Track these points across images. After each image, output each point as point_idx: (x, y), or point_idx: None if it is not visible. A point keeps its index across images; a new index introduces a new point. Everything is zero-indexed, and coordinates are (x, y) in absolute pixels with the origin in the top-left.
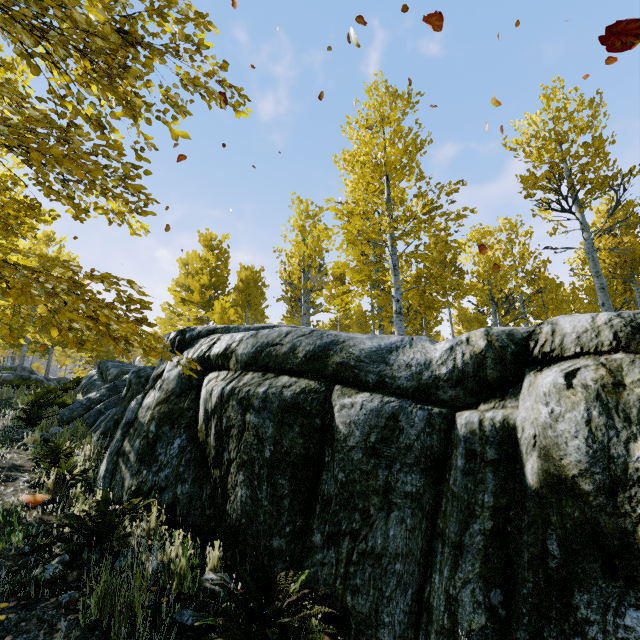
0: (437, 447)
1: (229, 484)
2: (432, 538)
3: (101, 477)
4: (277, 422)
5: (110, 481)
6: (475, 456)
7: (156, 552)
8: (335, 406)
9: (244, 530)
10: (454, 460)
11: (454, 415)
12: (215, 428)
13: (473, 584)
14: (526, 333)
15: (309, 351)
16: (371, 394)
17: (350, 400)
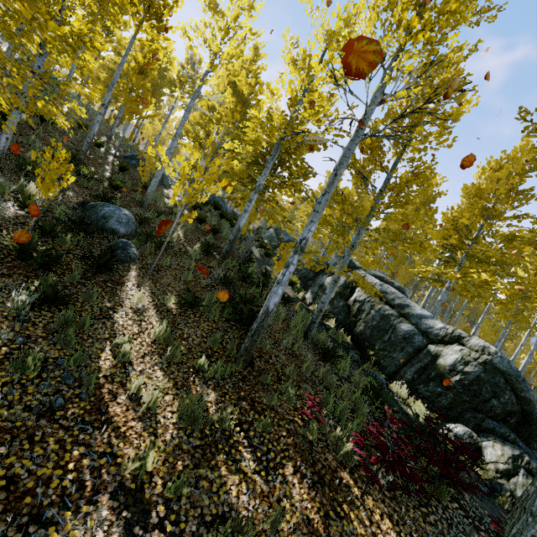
0: (421, 346)
1: (357, 324)
2: (408, 362)
3: (310, 298)
4: (380, 317)
5: (313, 301)
6: (429, 352)
7: (343, 330)
8: (400, 323)
9: (358, 336)
10: (423, 351)
11: (430, 342)
12: (358, 307)
13: (412, 372)
14: (464, 335)
15: (399, 303)
16: (411, 326)
17: (405, 324)
